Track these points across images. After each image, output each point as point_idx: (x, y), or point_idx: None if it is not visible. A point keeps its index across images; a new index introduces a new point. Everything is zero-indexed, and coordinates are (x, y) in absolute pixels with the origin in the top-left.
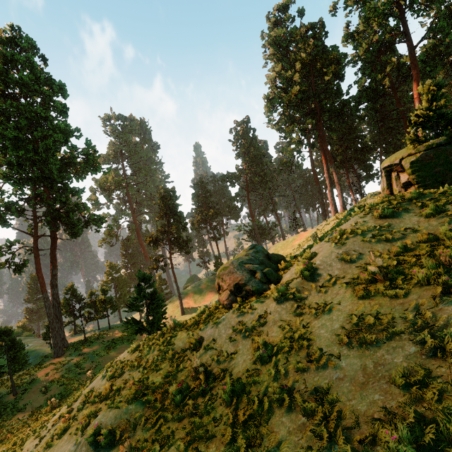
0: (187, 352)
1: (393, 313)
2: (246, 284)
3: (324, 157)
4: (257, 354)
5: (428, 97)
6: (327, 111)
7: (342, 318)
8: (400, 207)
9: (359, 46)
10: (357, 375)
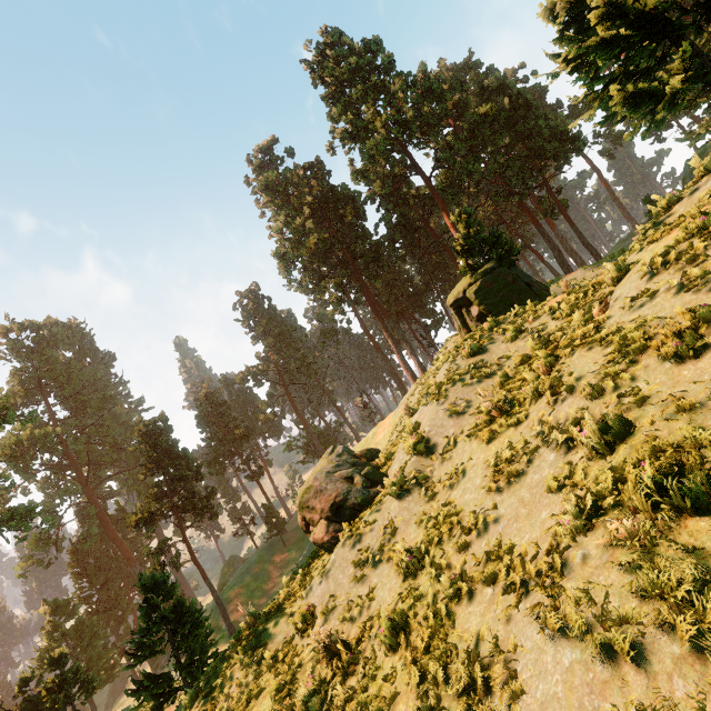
0: (295, 641)
1: (524, 437)
2: (346, 498)
3: (376, 313)
4: (404, 567)
5: (463, 225)
6: (360, 257)
7: (481, 470)
8: (484, 340)
9: (371, 182)
10: (519, 511)
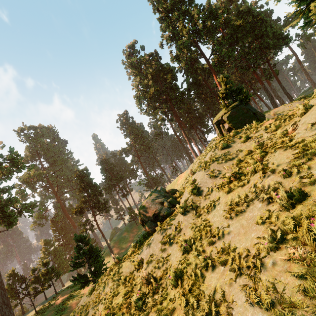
0: (134, 273)
1: (246, 193)
2: (160, 212)
3: (180, 125)
4: (183, 249)
5: (223, 83)
6: (173, 98)
7: (223, 206)
8: (230, 141)
9: (180, 62)
10: (240, 230)
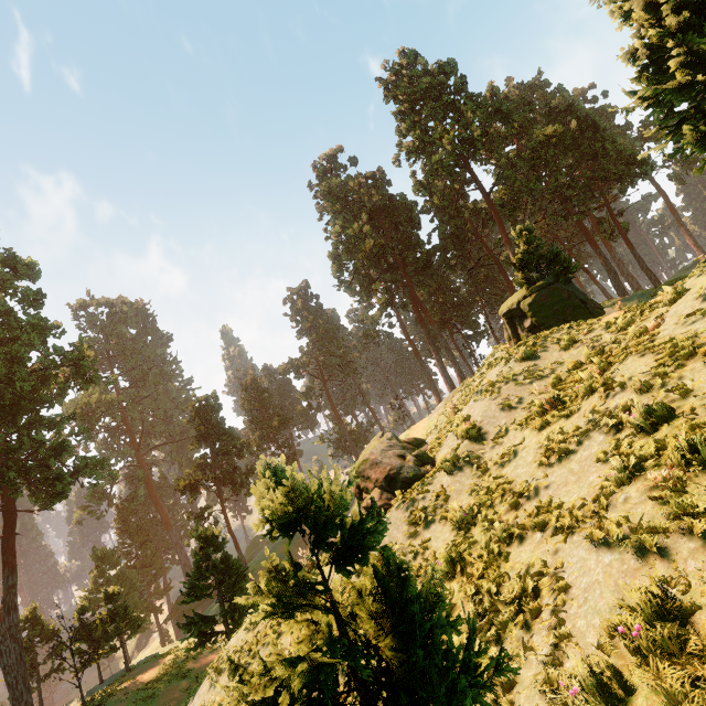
0: (352, 580)
1: (575, 425)
2: (399, 472)
3: (420, 319)
4: (459, 522)
5: (523, 241)
6: (411, 264)
7: (532, 450)
8: (538, 347)
9: (429, 193)
10: (569, 479)
